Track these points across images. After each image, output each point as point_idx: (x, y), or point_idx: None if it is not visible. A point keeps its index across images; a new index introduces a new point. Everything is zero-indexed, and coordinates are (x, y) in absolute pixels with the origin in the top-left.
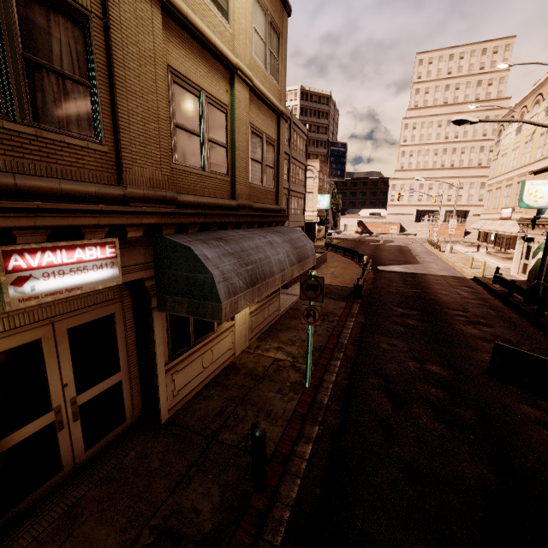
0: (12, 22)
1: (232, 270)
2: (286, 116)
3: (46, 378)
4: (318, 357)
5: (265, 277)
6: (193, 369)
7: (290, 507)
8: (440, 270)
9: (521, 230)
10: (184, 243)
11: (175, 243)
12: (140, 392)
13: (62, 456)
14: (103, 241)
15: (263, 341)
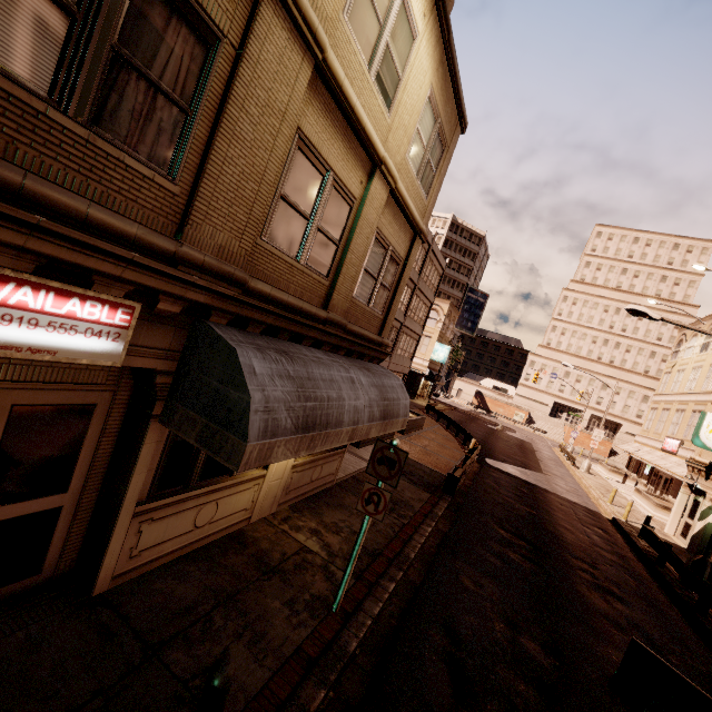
0: (119, 7)
1: (283, 399)
2: (425, 236)
3: None
4: (366, 566)
5: (328, 425)
6: (177, 523)
7: None
8: (569, 491)
9: (689, 475)
10: (230, 341)
11: (219, 337)
12: (84, 534)
13: None
14: (117, 301)
15: (297, 512)
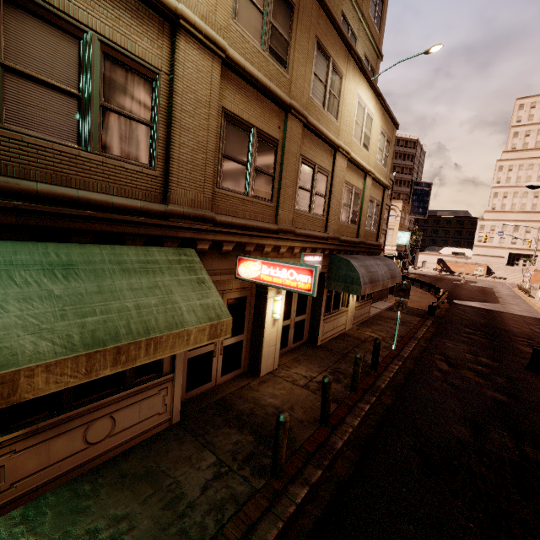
0: (315, 184)
1: (364, 273)
2: (389, 187)
3: (291, 305)
4: (400, 340)
5: (376, 281)
6: (330, 325)
7: (389, 378)
8: (521, 311)
9: None
10: (346, 258)
11: (342, 258)
12: (308, 329)
13: (288, 341)
14: (320, 254)
15: (360, 327)
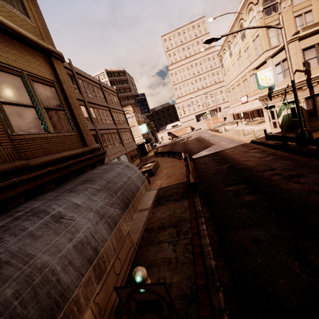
0: None
1: None
2: (58, 55)
3: None
4: None
5: None
6: None
7: None
8: (229, 144)
9: (264, 103)
10: None
11: None
12: None
13: None
14: None
15: (123, 315)
